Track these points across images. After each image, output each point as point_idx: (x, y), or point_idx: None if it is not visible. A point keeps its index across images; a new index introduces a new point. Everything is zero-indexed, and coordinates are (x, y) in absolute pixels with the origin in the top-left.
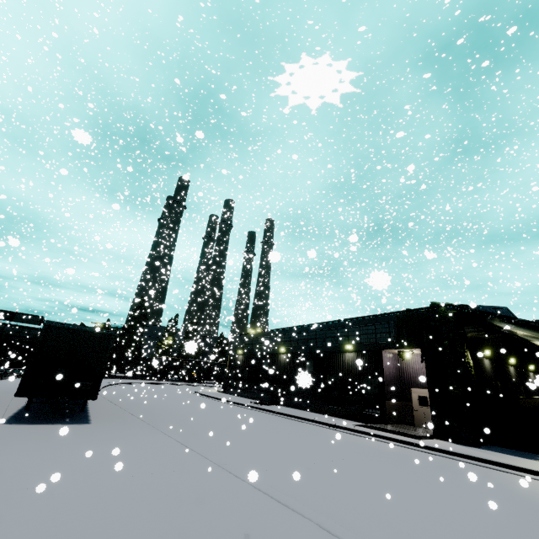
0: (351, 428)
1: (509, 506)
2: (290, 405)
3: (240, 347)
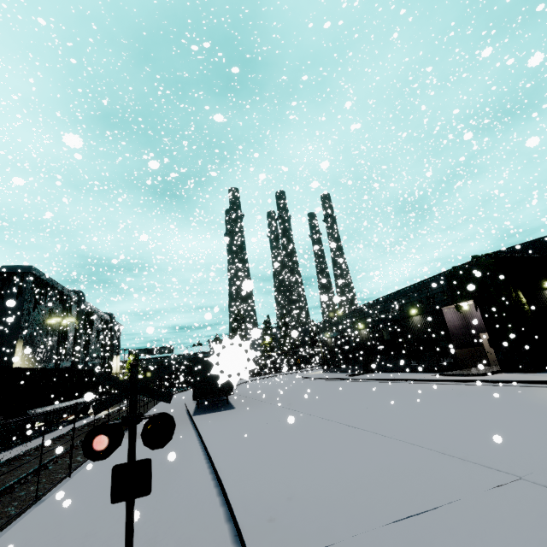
0: (424, 379)
1: (503, 407)
2: (380, 371)
3: (326, 332)
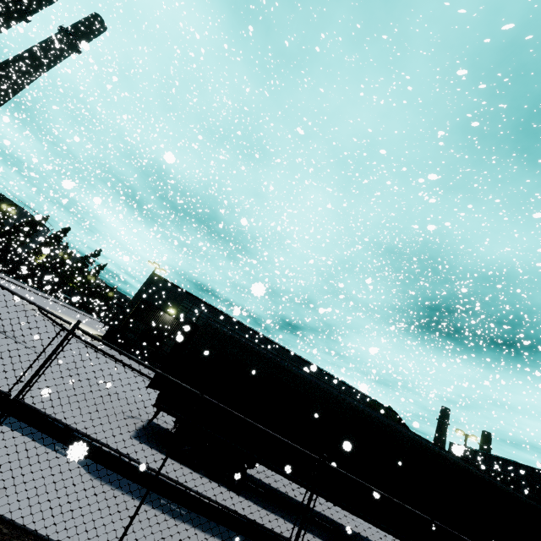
0: None
1: None
2: None
3: (173, 304)
